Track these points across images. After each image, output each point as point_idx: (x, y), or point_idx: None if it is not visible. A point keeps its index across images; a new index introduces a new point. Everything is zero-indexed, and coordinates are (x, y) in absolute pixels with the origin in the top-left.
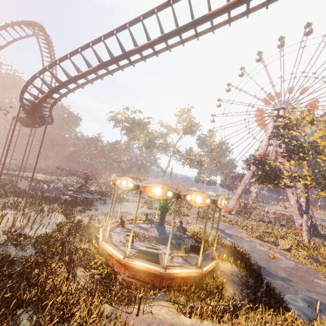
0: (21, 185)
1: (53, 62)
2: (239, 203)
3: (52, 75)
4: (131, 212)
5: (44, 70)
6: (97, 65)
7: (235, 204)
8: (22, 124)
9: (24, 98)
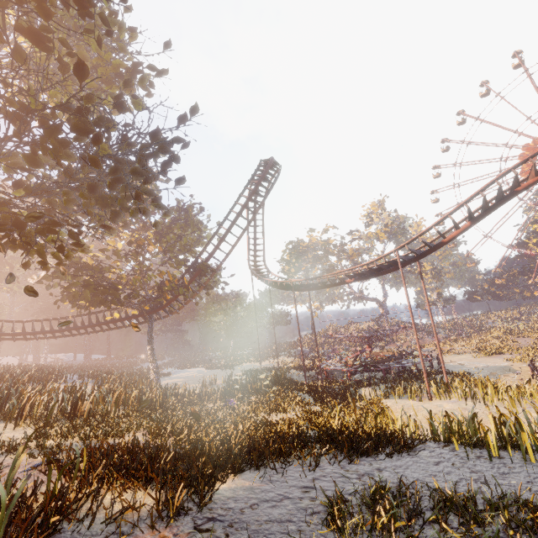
0: (297, 379)
1: (488, 185)
2: None
3: (485, 201)
4: (496, 365)
5: (471, 198)
6: None
7: None
8: (306, 288)
9: (424, 242)
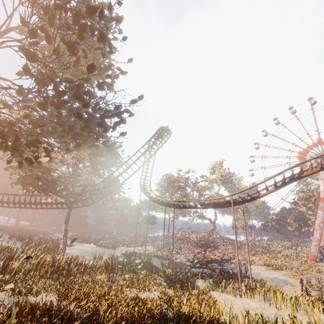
0: (155, 264)
1: (286, 170)
2: (319, 248)
3: (284, 178)
4: (279, 277)
5: (277, 175)
6: (320, 169)
7: (318, 250)
8: (173, 206)
9: (248, 194)
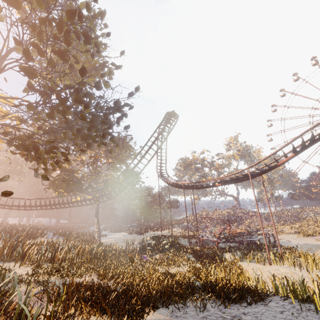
0: (183, 243)
1: (305, 132)
2: None
3: (303, 141)
4: (311, 243)
5: (295, 139)
6: None
7: None
8: (191, 187)
9: (265, 164)
